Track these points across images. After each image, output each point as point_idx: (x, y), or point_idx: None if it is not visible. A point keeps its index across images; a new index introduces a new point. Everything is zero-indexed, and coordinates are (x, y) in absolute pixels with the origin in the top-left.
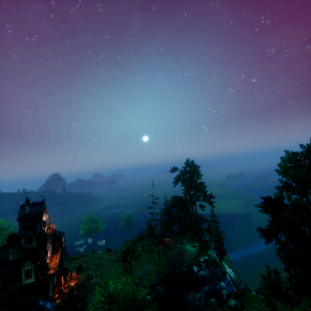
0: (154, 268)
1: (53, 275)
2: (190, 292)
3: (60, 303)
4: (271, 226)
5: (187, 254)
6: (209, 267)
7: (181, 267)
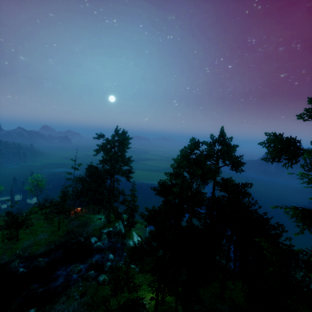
0: (48, 238)
1: None
2: (77, 262)
3: None
4: (159, 210)
5: (92, 225)
6: (110, 238)
7: (80, 237)
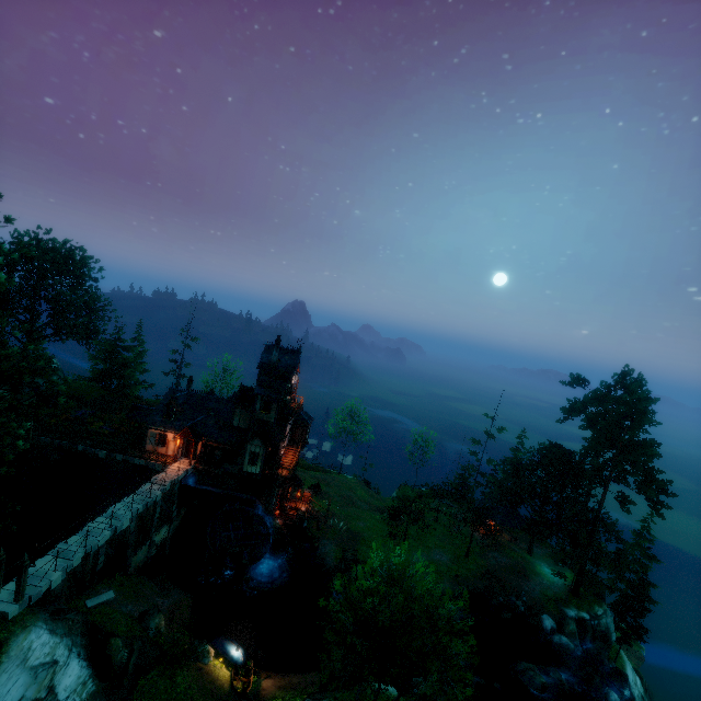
0: (451, 567)
1: (285, 479)
2: (518, 658)
3: (281, 528)
4: None
5: (535, 582)
6: (583, 640)
7: (514, 598)
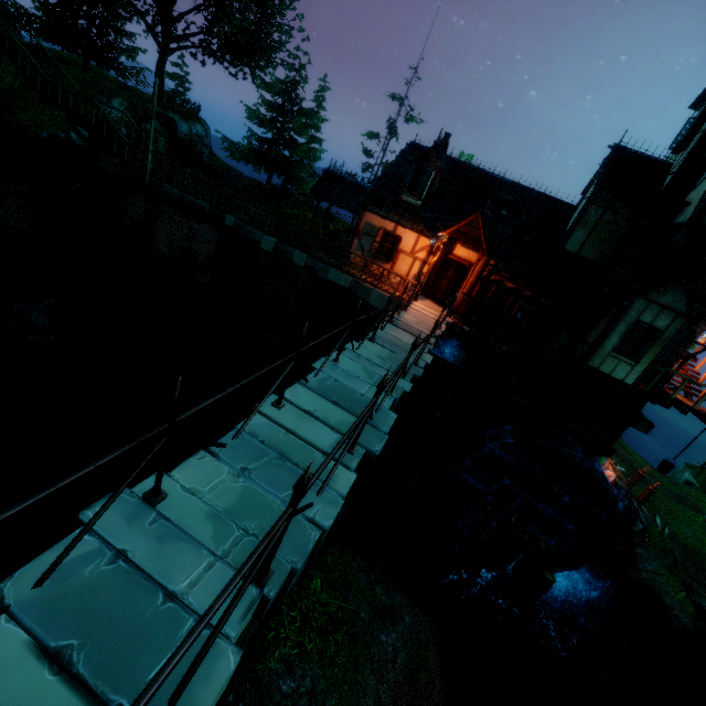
0: None
1: None
2: None
3: None
4: None
5: None
6: None
7: None
